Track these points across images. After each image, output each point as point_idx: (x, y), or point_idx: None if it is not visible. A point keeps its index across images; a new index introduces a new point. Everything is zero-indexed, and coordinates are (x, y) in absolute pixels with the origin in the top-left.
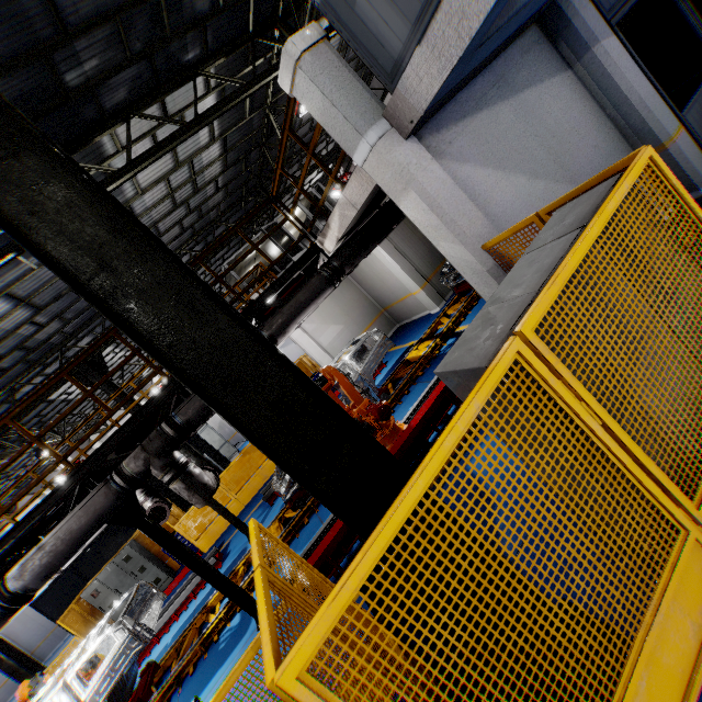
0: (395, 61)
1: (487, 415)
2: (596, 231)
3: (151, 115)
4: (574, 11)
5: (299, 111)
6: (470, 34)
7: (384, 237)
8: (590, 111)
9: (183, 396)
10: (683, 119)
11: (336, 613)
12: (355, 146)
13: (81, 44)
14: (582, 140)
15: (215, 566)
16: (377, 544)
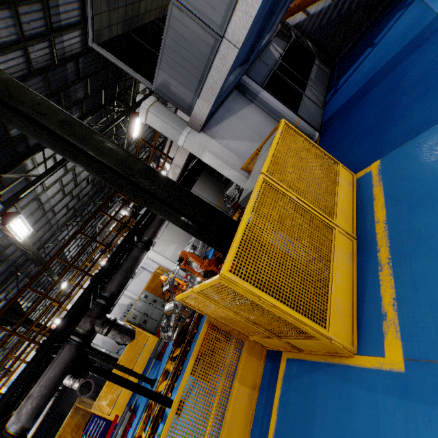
0: (189, 105)
1: (260, 197)
2: (275, 143)
3: None
4: (247, 84)
5: (133, 136)
6: (216, 93)
7: (190, 189)
8: (265, 116)
9: (104, 284)
10: (299, 115)
11: (233, 253)
12: (178, 138)
13: None
14: (266, 127)
15: (131, 417)
16: (239, 233)
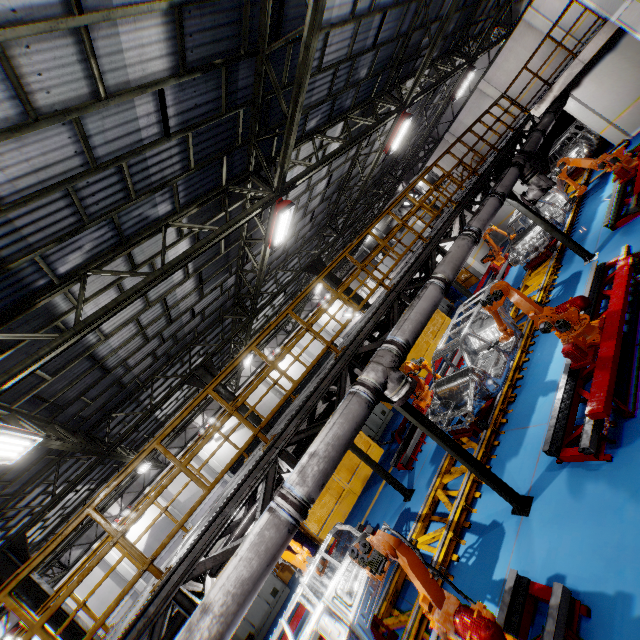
0: None
1: None
2: None
3: (425, 75)
4: None
5: (456, 97)
6: None
7: None
8: None
9: (509, 156)
10: None
11: None
12: (617, 9)
13: (432, 28)
14: None
15: None
16: None
